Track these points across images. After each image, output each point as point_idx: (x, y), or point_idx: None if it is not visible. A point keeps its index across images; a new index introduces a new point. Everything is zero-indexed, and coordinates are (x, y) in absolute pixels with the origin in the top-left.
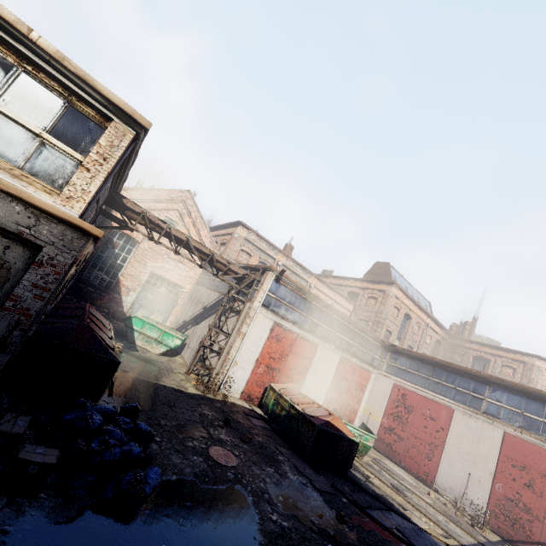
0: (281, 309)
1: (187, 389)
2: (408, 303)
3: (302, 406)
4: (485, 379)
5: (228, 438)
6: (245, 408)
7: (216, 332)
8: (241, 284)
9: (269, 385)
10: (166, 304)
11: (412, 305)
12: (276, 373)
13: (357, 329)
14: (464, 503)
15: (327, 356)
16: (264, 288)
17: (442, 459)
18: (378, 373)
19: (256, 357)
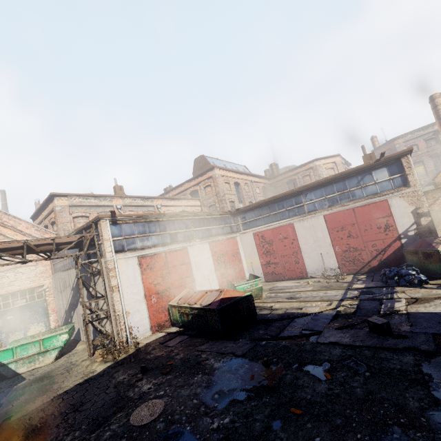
0: (137, 243)
1: (95, 371)
2: (231, 175)
3: (199, 302)
4: (297, 192)
5: (150, 385)
6: (159, 338)
7: (94, 302)
8: (83, 248)
9: (168, 305)
10: (36, 311)
11: (235, 175)
12: (169, 291)
13: (207, 216)
14: (327, 272)
15: (198, 250)
16: (106, 238)
17: (304, 257)
18: (240, 234)
19: (143, 295)
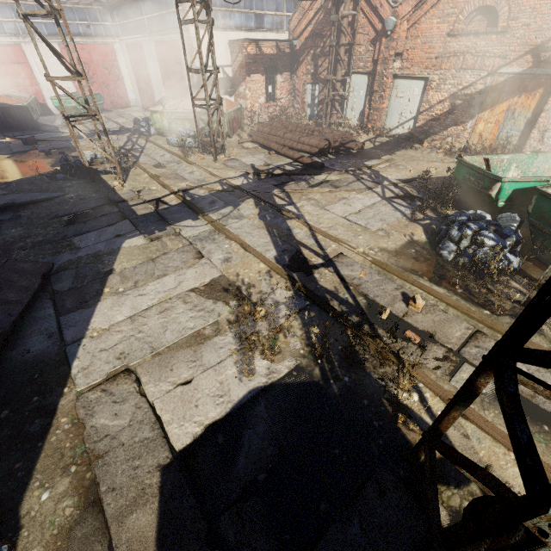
0: None
1: None
2: None
3: None
4: None
5: None
6: None
7: None
8: None
9: None
10: None
11: None
12: (2, 88)
13: (53, 4)
14: None
15: (41, 50)
16: None
17: (154, 90)
18: (120, 41)
19: None
